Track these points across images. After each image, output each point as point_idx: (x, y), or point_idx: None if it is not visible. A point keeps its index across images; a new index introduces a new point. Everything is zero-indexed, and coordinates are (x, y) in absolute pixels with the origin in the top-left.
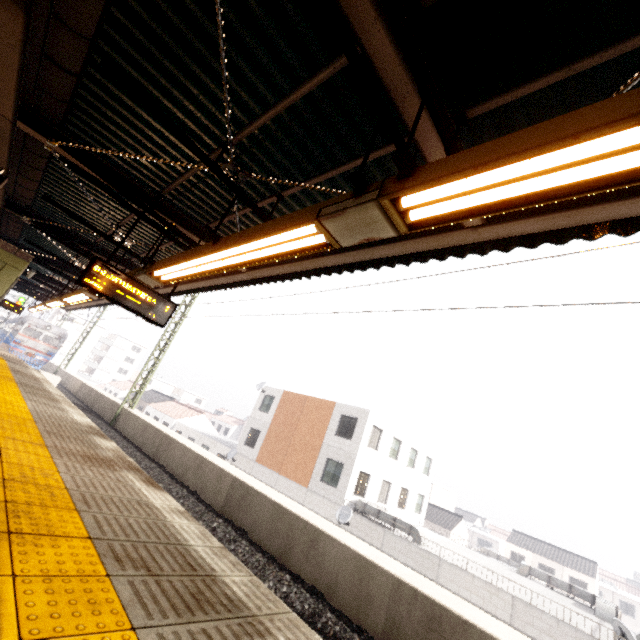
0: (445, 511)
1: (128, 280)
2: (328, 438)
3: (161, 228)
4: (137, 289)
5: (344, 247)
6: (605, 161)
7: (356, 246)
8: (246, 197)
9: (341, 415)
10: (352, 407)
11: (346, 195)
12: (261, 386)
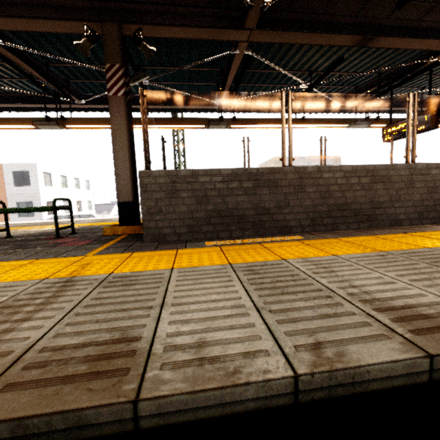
0: (105, 205)
1: None
2: (10, 190)
3: None
4: None
5: (14, 98)
6: (105, 126)
7: (23, 99)
8: None
9: (12, 172)
10: (19, 164)
11: (43, 119)
12: None
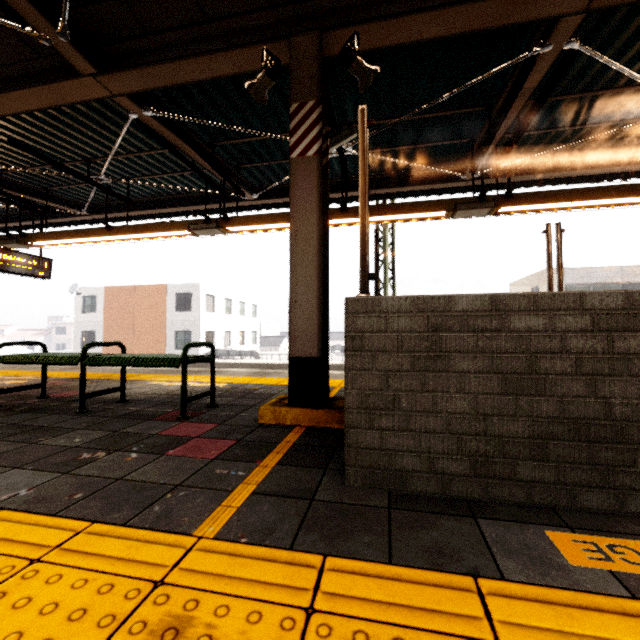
0: (273, 337)
1: (8, 253)
2: (170, 316)
3: (5, 199)
4: (18, 257)
5: (177, 200)
6: (281, 225)
7: (186, 201)
8: (113, 192)
9: (175, 294)
10: (184, 285)
11: (201, 221)
12: (74, 289)
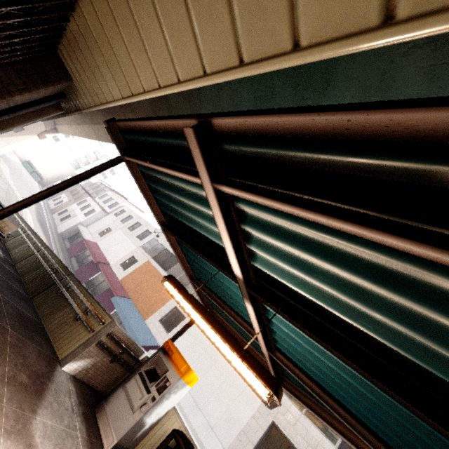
0: None
1: None
2: None
3: None
4: None
5: None
6: None
7: None
8: None
9: None
10: None
11: None
12: None
